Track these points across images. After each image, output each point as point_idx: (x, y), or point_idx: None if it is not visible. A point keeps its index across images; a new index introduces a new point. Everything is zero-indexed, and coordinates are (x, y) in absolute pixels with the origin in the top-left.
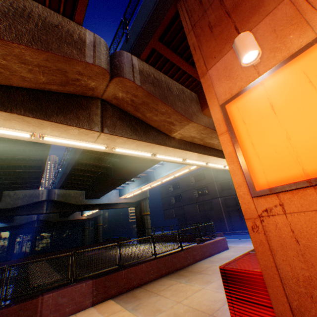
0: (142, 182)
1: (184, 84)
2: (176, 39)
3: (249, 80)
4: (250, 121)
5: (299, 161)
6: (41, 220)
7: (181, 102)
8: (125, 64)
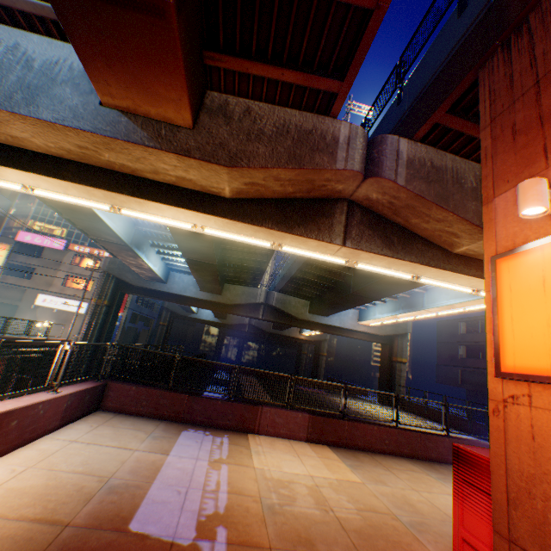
0: (399, 307)
1: None
2: None
3: (539, 232)
4: (516, 289)
5: (549, 354)
6: (252, 325)
7: (477, 201)
8: (386, 155)
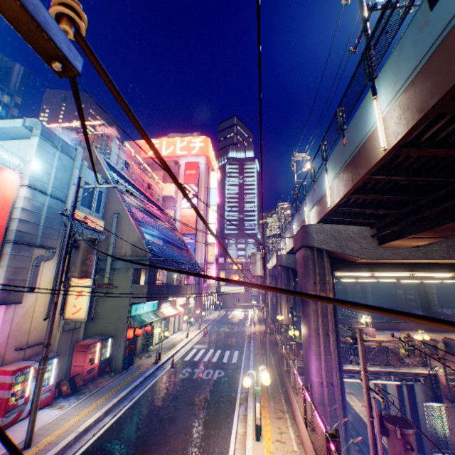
0: None
1: None
2: None
3: None
4: None
5: None
6: None
7: None
8: None
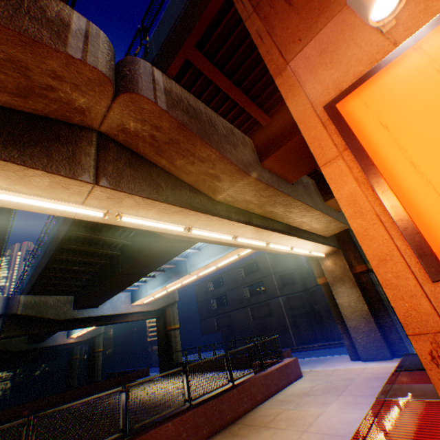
0: (168, 278)
1: (234, 123)
2: (223, 50)
3: (377, 59)
4: (400, 120)
5: None
6: None
7: (231, 146)
8: (141, 75)
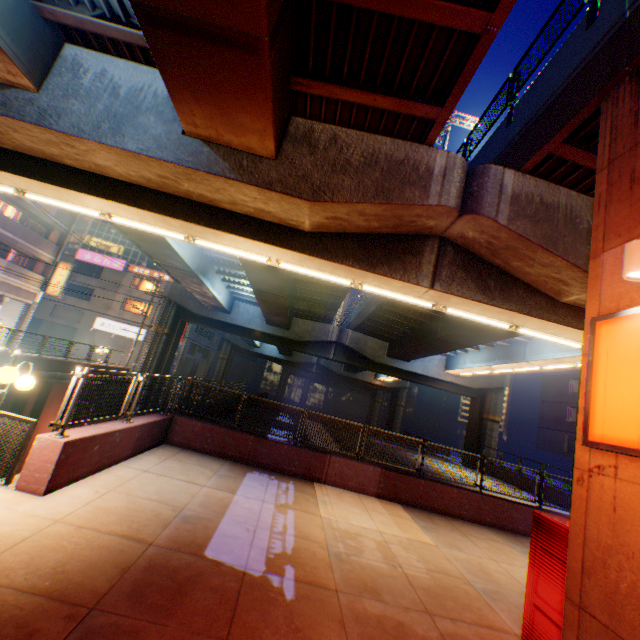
0: (494, 357)
1: None
2: None
3: None
4: (612, 356)
5: (637, 427)
6: (321, 365)
7: None
8: (487, 189)
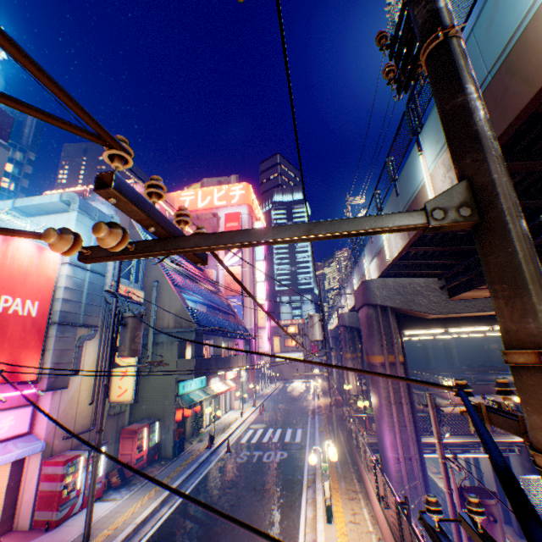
0: None
1: None
2: None
3: None
4: None
5: None
6: None
7: None
8: None
